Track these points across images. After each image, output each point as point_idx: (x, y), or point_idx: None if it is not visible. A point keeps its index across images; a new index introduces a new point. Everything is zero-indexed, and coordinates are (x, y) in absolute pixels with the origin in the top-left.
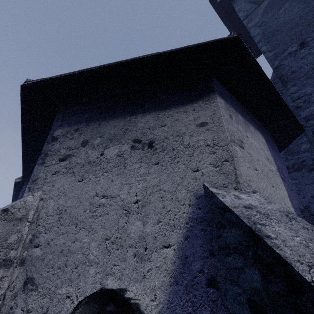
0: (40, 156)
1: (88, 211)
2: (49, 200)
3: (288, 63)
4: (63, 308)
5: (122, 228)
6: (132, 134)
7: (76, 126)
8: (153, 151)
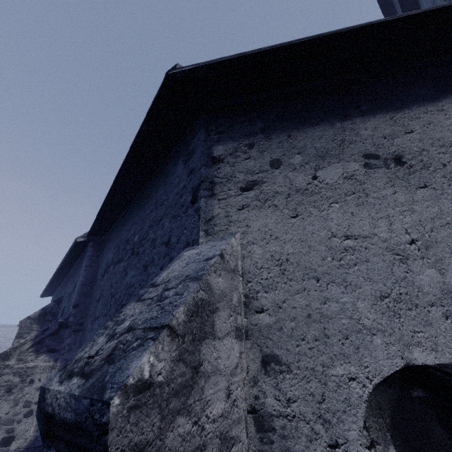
0: (203, 185)
1: (329, 258)
2: (251, 247)
3: None
4: (351, 394)
5: (405, 280)
6: (357, 147)
7: (247, 140)
8: (408, 169)
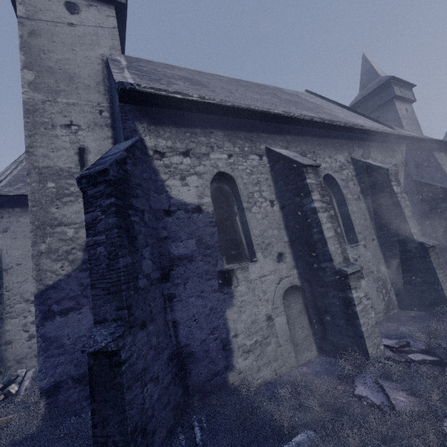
0: None
1: None
2: None
3: None
4: None
5: None
6: None
7: None
8: None
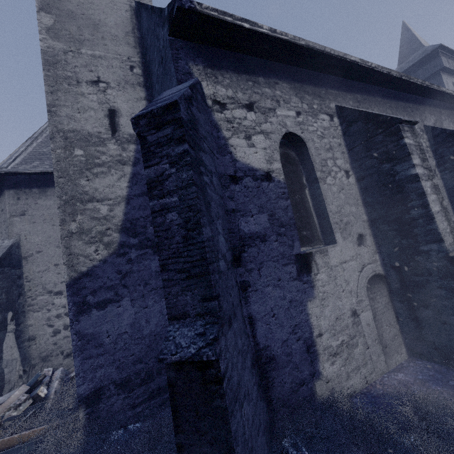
0: None
1: None
2: None
3: None
4: None
5: None
6: None
7: None
8: None
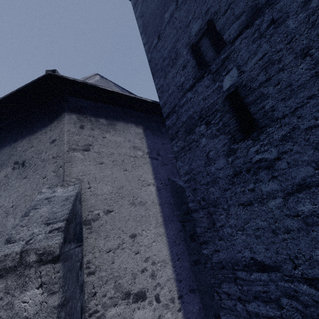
0: None
1: None
2: None
3: (154, 55)
4: None
5: (4, 225)
6: (14, 158)
7: None
8: (24, 168)
